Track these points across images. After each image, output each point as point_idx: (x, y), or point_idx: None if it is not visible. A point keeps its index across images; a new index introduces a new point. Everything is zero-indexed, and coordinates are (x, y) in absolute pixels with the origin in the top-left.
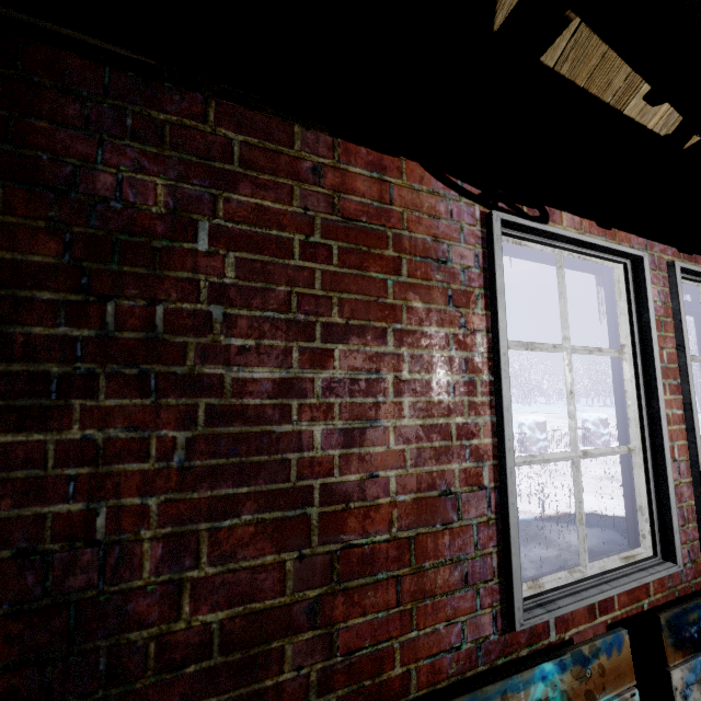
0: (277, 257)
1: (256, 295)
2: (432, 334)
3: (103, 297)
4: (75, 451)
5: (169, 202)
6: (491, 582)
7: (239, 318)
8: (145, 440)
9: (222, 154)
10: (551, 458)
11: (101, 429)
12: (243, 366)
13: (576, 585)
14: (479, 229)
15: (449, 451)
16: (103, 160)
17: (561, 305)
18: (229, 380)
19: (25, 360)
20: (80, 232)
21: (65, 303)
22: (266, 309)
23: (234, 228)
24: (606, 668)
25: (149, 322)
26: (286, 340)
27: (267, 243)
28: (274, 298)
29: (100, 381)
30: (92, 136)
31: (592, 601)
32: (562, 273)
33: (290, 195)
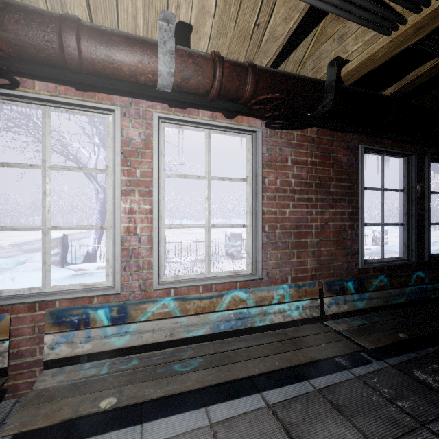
0: None
1: None
2: None
3: None
4: None
5: None
6: None
7: None
8: None
9: None
10: (18, 228)
11: None
12: None
13: (25, 295)
14: None
15: None
16: None
17: (43, 140)
18: None
19: None
20: None
21: None
22: None
23: None
24: None
25: None
26: None
27: None
28: None
29: None
30: None
31: (21, 302)
32: (45, 121)
33: None
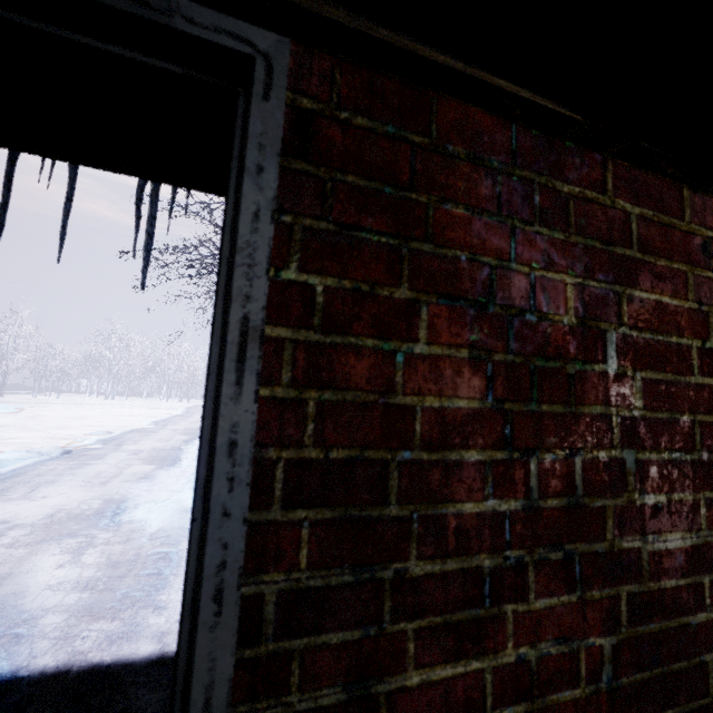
0: (678, 374)
1: (663, 429)
2: None
3: (525, 451)
4: (510, 681)
5: (578, 307)
6: None
7: (649, 464)
8: (573, 655)
9: (622, 235)
10: None
11: (533, 645)
12: (657, 533)
13: None
14: None
15: None
16: (515, 255)
17: None
18: (645, 555)
19: (458, 553)
20: (500, 361)
21: (490, 465)
22: (673, 449)
23: (638, 337)
24: None
25: (569, 482)
26: (693, 490)
27: (668, 355)
28: (679, 432)
29: (528, 574)
30: (504, 222)
31: None
32: None
33: (685, 285)
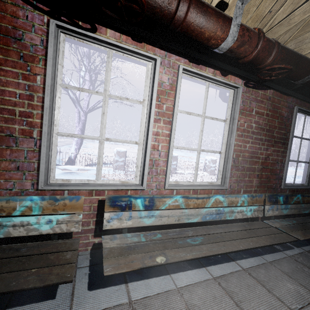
0: None
1: None
2: (7, 71)
3: None
4: None
5: None
6: (32, 172)
7: None
8: None
9: None
10: (85, 137)
11: None
12: None
13: (86, 184)
14: (45, 28)
15: (14, 120)
16: None
17: (106, 75)
18: None
19: None
20: None
21: None
22: None
23: None
24: (67, 204)
25: None
26: None
27: None
28: None
29: None
30: None
31: (86, 188)
32: (109, 60)
33: None
